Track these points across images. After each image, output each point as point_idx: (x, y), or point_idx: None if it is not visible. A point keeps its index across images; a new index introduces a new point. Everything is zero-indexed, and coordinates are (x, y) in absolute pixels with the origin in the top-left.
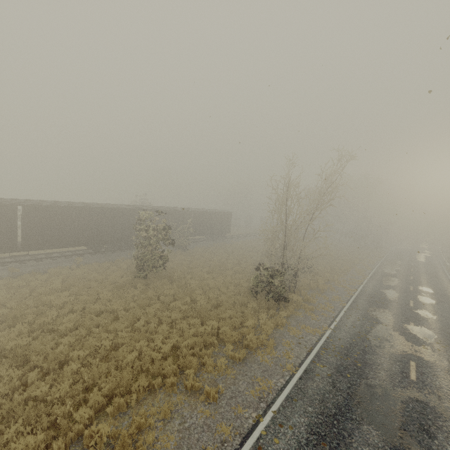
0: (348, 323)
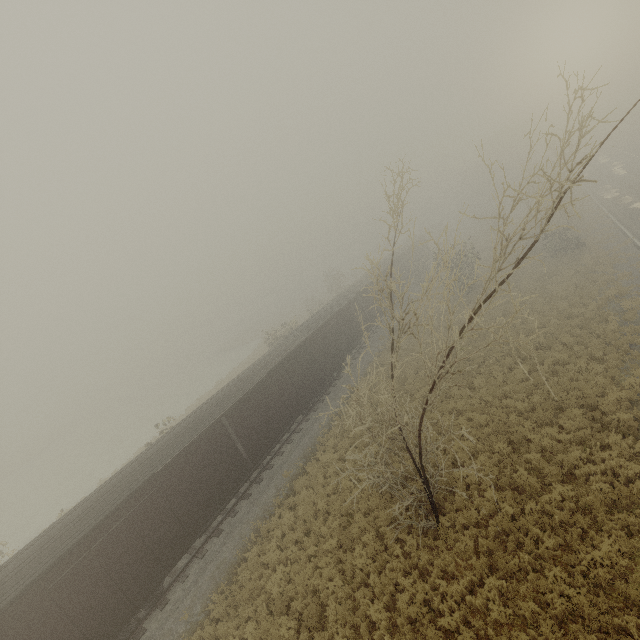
0: (638, 230)
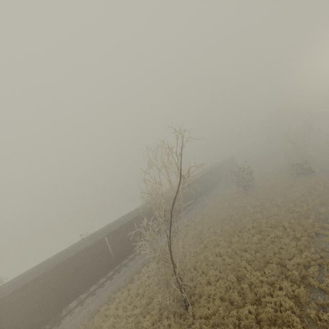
0: None
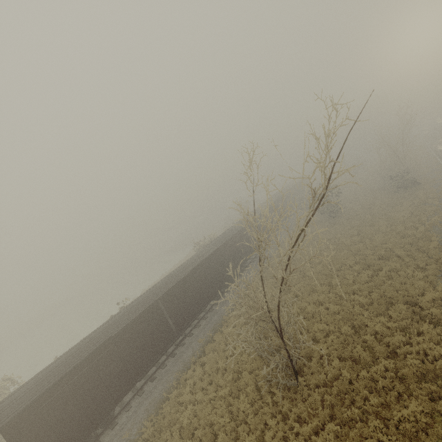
0: None
